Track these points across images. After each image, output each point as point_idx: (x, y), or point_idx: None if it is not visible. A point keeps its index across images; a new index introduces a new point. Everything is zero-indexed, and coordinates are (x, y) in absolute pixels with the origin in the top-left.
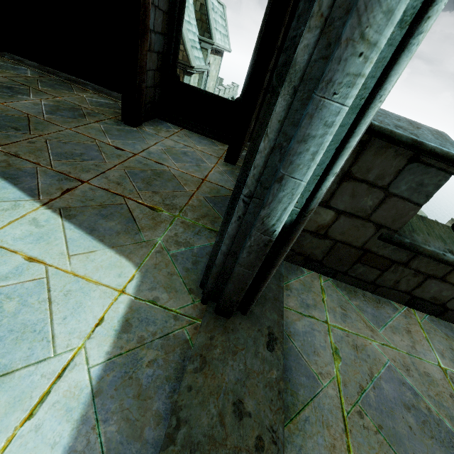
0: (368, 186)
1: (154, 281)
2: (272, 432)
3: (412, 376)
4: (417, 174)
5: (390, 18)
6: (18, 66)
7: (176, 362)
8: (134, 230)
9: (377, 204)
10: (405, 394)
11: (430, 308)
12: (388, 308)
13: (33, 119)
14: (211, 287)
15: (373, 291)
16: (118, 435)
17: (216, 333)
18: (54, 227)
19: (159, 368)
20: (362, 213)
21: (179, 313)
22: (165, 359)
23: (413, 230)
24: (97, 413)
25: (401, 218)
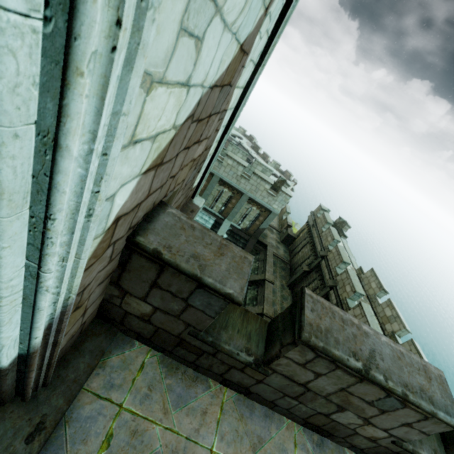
0: (172, 296)
1: None
2: None
3: None
4: (205, 296)
5: None
6: None
7: None
8: None
9: (182, 309)
10: None
11: (239, 389)
12: (200, 387)
13: None
14: None
15: (195, 369)
16: None
17: None
18: None
19: None
20: (173, 313)
21: None
22: None
23: (225, 327)
24: None
25: (202, 323)
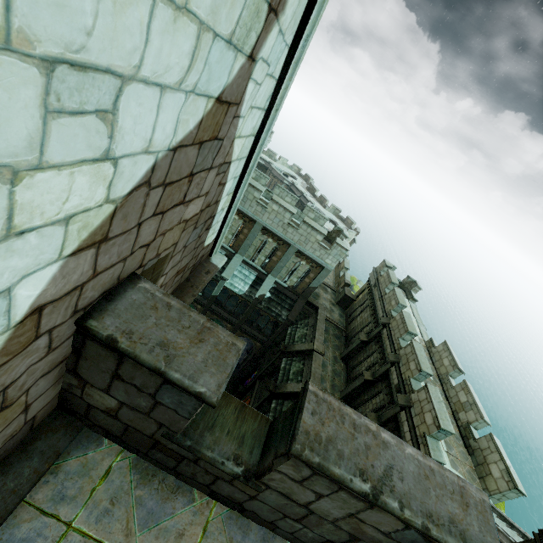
0: (137, 390)
1: None
2: None
3: None
4: (174, 393)
5: None
6: None
7: None
8: None
9: (152, 406)
10: None
11: (231, 504)
12: (180, 501)
13: None
14: None
15: (177, 476)
16: None
17: None
18: None
19: None
20: (142, 410)
21: None
22: None
23: (211, 427)
24: None
25: (176, 424)
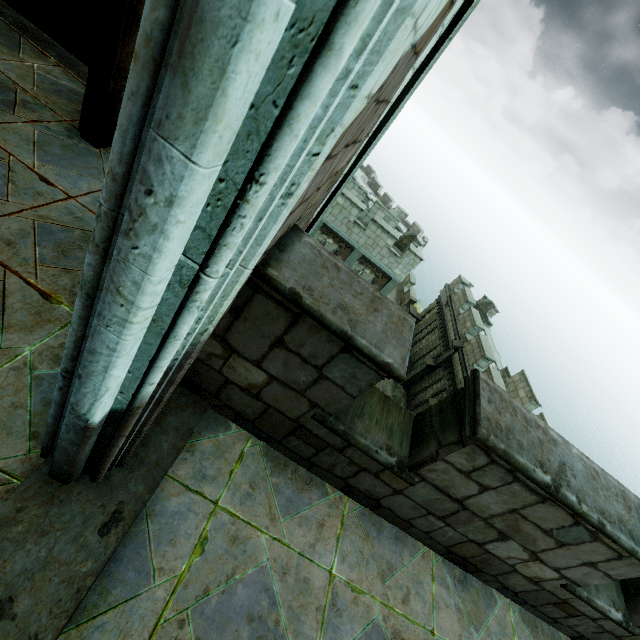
0: (301, 361)
1: None
2: None
3: (285, 581)
4: (350, 365)
5: (140, 289)
6: None
7: None
8: None
9: (312, 382)
10: (260, 602)
11: (365, 501)
12: (315, 493)
13: None
14: (47, 444)
15: (309, 468)
16: None
17: (33, 504)
18: None
19: None
20: (296, 386)
21: None
22: None
23: (360, 415)
24: None
25: (335, 404)
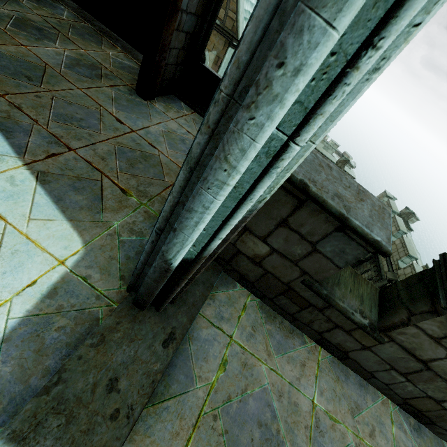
0: (300, 238)
1: (94, 260)
2: (130, 409)
3: (281, 402)
4: (341, 242)
5: (244, 155)
6: (57, 4)
7: (81, 333)
8: (97, 209)
9: (305, 254)
10: (265, 413)
11: (335, 351)
12: (297, 340)
13: (49, 71)
14: (133, 282)
15: (291, 321)
16: (10, 376)
17: (124, 320)
18: (27, 189)
19: (65, 334)
20: (292, 257)
21: (102, 294)
22: (73, 328)
23: (337, 284)
24: (0, 355)
25: (322, 272)
